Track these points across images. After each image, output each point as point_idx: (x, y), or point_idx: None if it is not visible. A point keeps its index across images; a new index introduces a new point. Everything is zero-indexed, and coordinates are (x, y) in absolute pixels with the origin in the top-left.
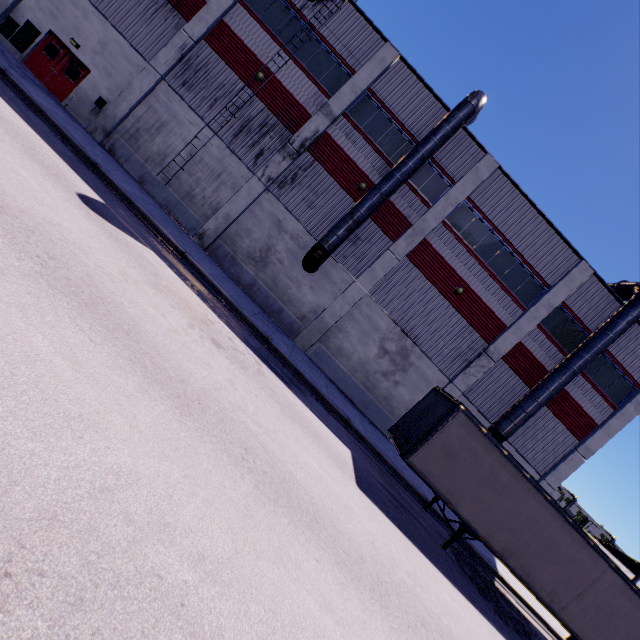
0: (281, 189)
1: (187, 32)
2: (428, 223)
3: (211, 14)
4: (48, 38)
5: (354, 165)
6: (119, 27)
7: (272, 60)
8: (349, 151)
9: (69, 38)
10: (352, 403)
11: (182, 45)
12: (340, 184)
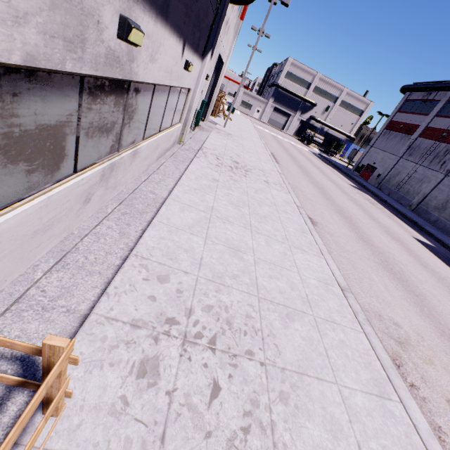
0: None
1: (411, 139)
2: None
3: (421, 128)
4: (367, 166)
5: None
6: (388, 151)
7: None
8: None
9: (372, 163)
10: None
11: (409, 144)
12: None
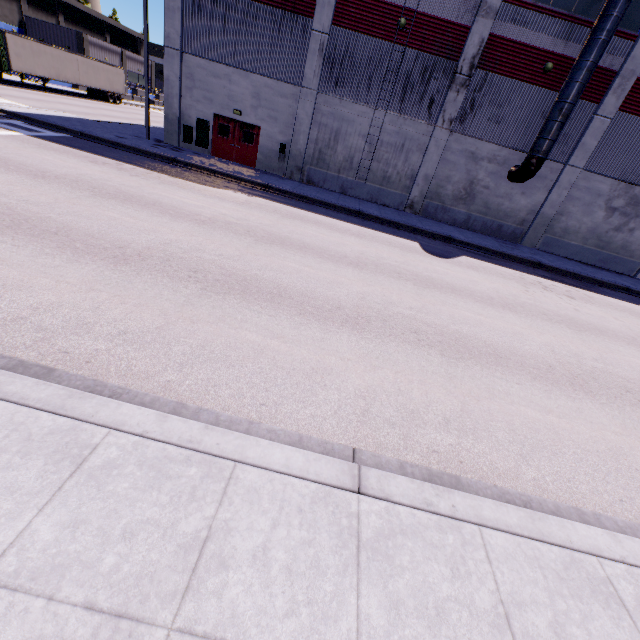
0: (463, 123)
1: (317, 30)
2: (638, 59)
3: None
4: (215, 122)
5: (531, 49)
6: (259, 70)
7: None
8: (521, 37)
9: (230, 110)
10: (593, 266)
11: (319, 47)
12: (522, 80)
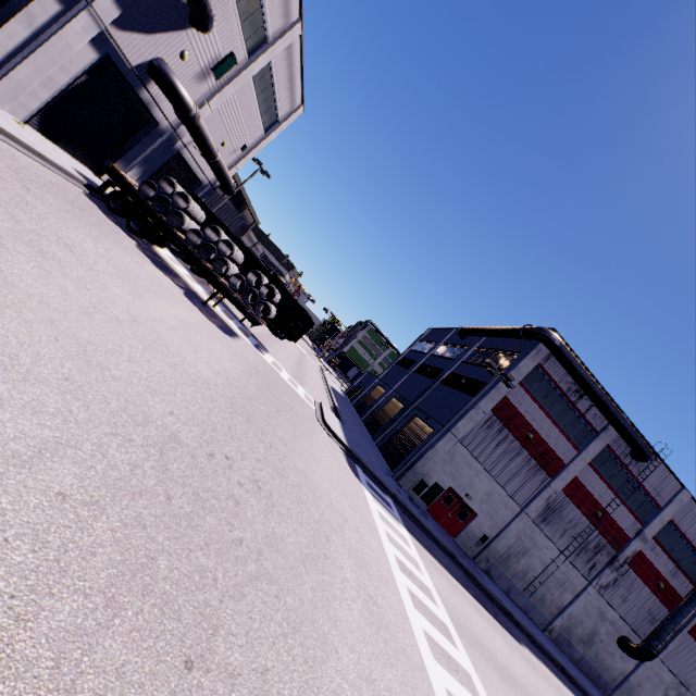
0: (605, 589)
1: (552, 487)
2: None
3: (569, 474)
4: (446, 490)
5: (655, 569)
6: (500, 482)
7: (605, 500)
8: (652, 560)
9: (463, 491)
10: None
11: (547, 496)
12: (645, 583)
